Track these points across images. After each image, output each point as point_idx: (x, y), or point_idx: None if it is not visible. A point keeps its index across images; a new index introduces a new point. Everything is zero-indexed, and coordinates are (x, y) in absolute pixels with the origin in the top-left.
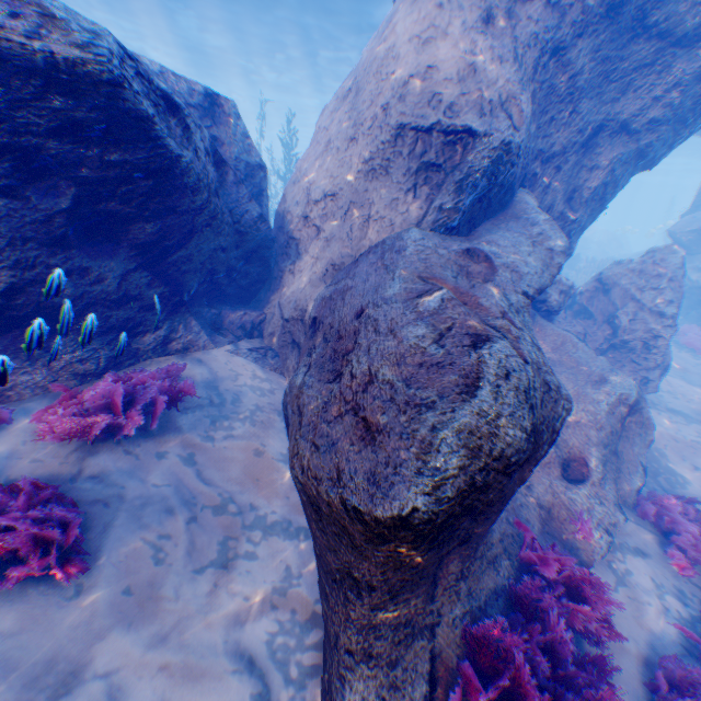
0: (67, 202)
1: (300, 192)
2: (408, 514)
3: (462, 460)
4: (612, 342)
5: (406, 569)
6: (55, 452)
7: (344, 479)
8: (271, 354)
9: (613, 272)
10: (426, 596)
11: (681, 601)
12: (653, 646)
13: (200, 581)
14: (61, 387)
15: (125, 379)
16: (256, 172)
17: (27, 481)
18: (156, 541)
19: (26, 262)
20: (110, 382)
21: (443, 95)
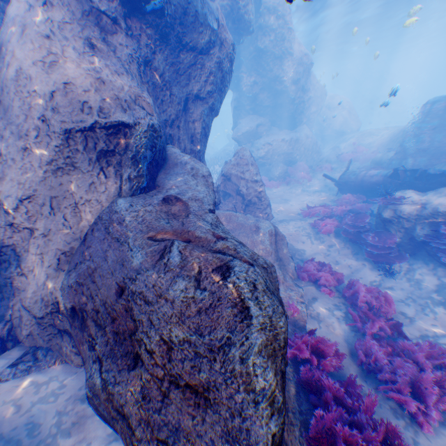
0: None
1: None
2: (271, 444)
3: (273, 368)
4: (245, 202)
5: None
6: None
7: None
8: (43, 353)
9: (228, 168)
10: None
11: (338, 308)
12: (346, 340)
13: None
14: None
15: None
16: None
17: None
18: None
19: None
20: None
21: (89, 102)
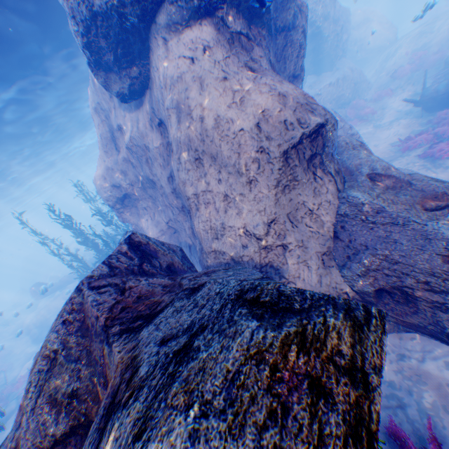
0: None
1: (237, 237)
2: None
3: None
4: None
5: None
6: None
7: None
8: None
9: None
10: None
11: None
12: None
13: None
14: None
15: None
16: (186, 255)
17: None
18: None
19: None
20: None
21: (286, 119)
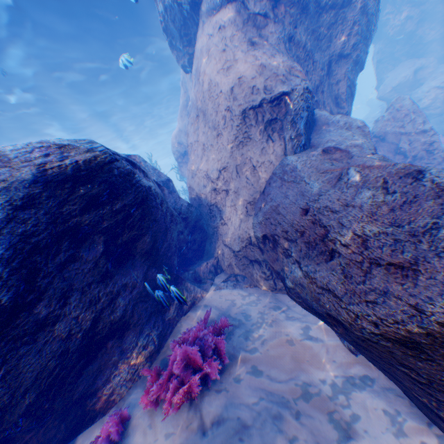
0: (101, 248)
1: (201, 178)
2: None
3: None
4: (407, 161)
5: None
6: (175, 421)
7: (424, 309)
8: (240, 277)
9: (379, 127)
10: None
11: None
12: None
13: None
14: (146, 371)
15: (181, 342)
16: (168, 183)
17: None
18: None
19: (94, 298)
20: (178, 349)
21: (256, 86)
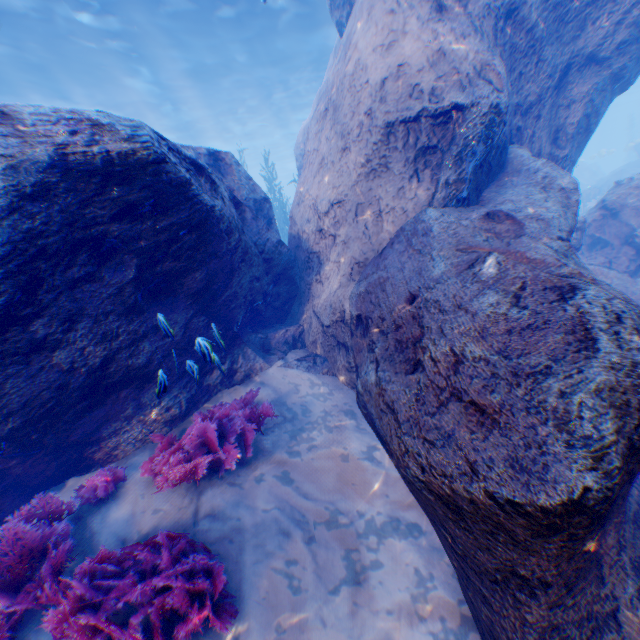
0: (133, 273)
1: (307, 209)
2: (578, 496)
3: (614, 422)
4: (639, 262)
5: (578, 555)
6: (170, 499)
7: (478, 470)
8: (319, 360)
9: (617, 195)
10: (595, 580)
11: None
12: None
13: (340, 603)
14: (158, 436)
15: (209, 416)
16: (263, 205)
17: (164, 535)
18: (285, 569)
19: (111, 334)
20: (199, 422)
21: (420, 85)
